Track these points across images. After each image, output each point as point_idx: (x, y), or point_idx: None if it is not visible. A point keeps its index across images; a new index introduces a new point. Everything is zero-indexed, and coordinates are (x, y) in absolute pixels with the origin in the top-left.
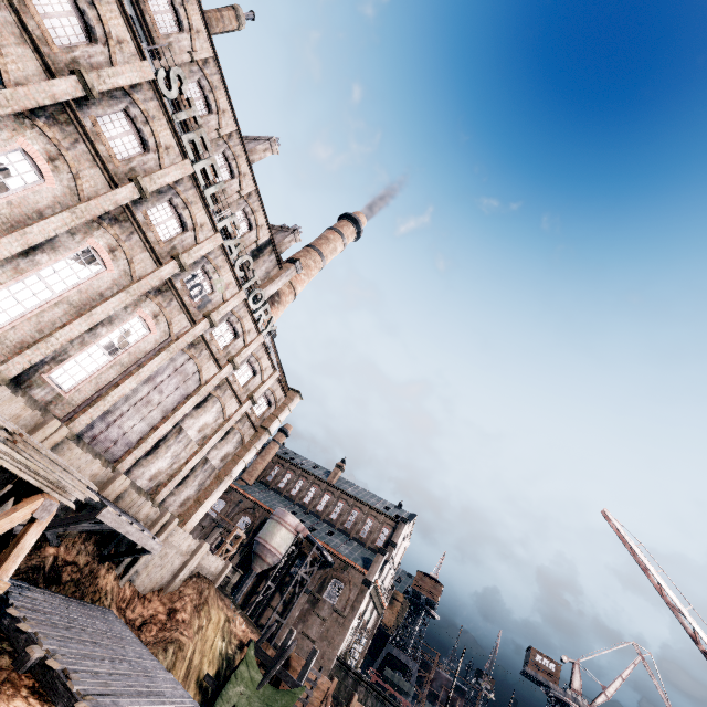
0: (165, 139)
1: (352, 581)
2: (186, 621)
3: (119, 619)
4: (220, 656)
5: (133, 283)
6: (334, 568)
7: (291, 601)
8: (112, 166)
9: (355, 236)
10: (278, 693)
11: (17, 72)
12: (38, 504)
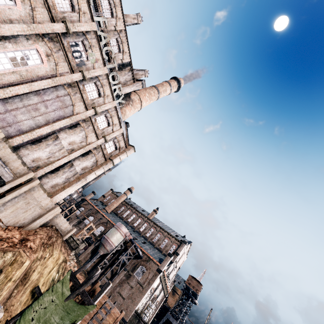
0: None
1: (151, 268)
2: (32, 248)
3: None
4: (53, 280)
5: (33, 24)
6: (142, 259)
7: (116, 273)
8: None
9: (177, 88)
10: (77, 306)
11: None
12: None
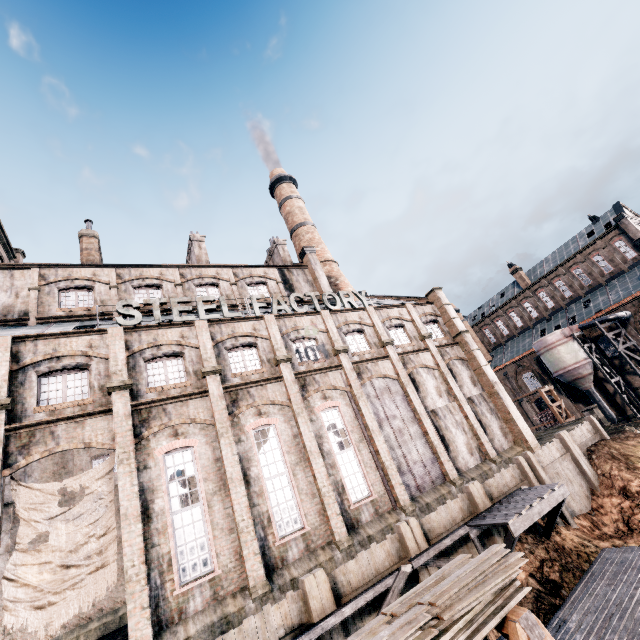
0: (175, 336)
1: None
2: None
3: (619, 548)
4: None
5: (291, 407)
6: (634, 313)
7: None
8: (189, 389)
9: (293, 185)
10: None
11: (104, 437)
12: (521, 632)
